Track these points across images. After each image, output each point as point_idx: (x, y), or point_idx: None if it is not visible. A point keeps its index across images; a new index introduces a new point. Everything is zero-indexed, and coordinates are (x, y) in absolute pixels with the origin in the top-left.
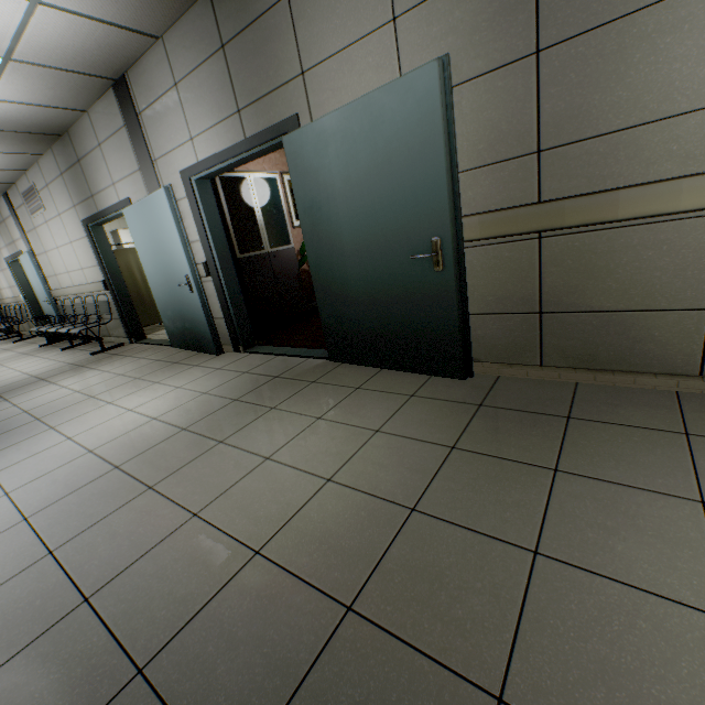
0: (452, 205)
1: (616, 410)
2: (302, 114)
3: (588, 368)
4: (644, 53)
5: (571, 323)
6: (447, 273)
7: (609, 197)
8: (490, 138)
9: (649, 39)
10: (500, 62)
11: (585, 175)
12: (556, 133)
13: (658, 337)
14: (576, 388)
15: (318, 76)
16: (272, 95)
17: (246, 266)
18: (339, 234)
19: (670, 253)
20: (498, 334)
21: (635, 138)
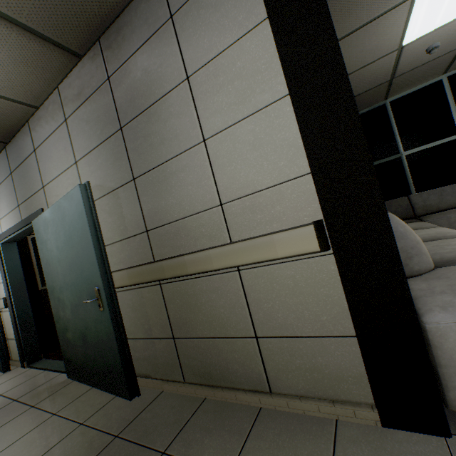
0: (101, 265)
1: (204, 438)
2: (45, 207)
3: (210, 384)
4: (176, 181)
5: (191, 346)
6: (106, 312)
7: (181, 259)
8: (125, 222)
9: (175, 174)
10: (121, 183)
11: (170, 245)
12: (152, 221)
13: (238, 358)
14: (200, 405)
15: (50, 188)
16: (32, 197)
17: (47, 294)
18: (60, 281)
19: (223, 296)
20: (156, 354)
21: (185, 224)
